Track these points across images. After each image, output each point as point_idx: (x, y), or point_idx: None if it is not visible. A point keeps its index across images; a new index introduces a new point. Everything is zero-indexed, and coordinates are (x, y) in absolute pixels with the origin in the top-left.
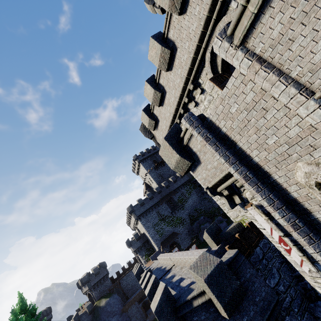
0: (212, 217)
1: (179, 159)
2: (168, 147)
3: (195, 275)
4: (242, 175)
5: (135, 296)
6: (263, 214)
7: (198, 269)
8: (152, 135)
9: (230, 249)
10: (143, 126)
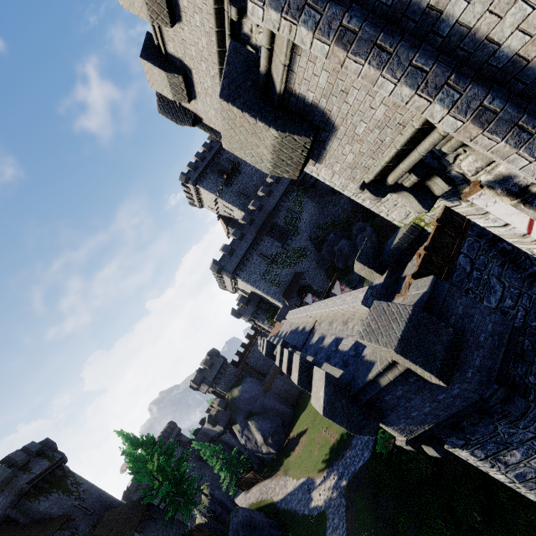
0: (347, 228)
1: (278, 140)
2: (240, 117)
3: (374, 346)
4: (470, 115)
5: (273, 370)
6: (505, 197)
7: (376, 335)
8: (191, 116)
9: (416, 278)
10: (162, 102)
